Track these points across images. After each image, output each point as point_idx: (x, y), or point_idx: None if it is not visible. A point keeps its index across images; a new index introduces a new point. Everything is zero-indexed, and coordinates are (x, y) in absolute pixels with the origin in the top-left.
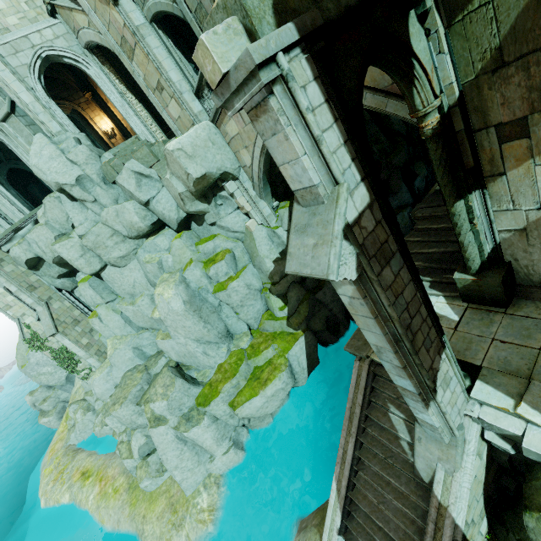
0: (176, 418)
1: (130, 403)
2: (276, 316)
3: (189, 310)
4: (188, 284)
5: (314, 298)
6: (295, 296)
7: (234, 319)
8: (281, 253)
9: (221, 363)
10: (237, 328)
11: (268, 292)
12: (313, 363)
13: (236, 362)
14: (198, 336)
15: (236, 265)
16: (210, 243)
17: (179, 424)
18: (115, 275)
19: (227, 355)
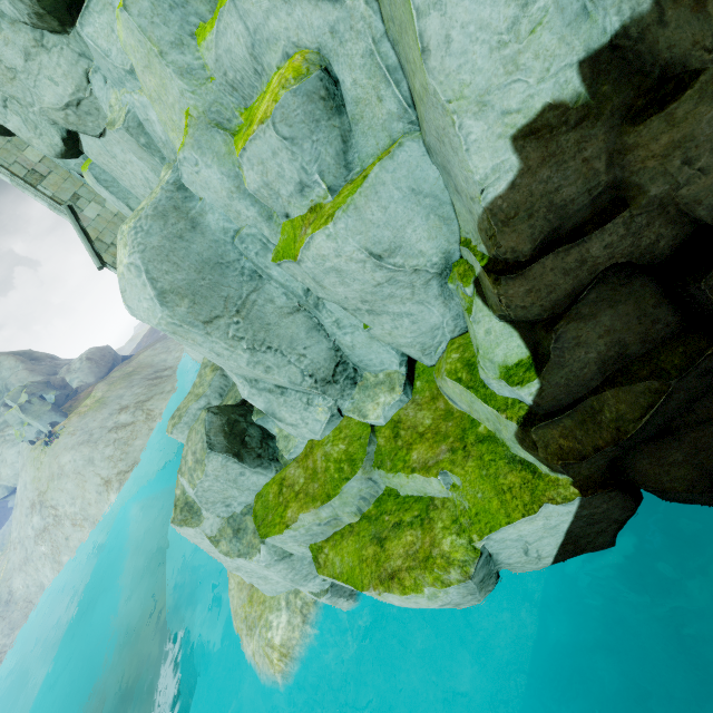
0: (217, 518)
1: (187, 428)
2: (486, 384)
3: (187, 321)
4: (194, 219)
5: (712, 369)
6: (600, 340)
7: (359, 333)
8: (597, 58)
9: (313, 443)
10: (368, 357)
11: (469, 291)
12: (583, 549)
13: (339, 463)
14: (248, 375)
15: (344, 142)
16: (229, 18)
17: (220, 535)
18: (105, 160)
19: (330, 427)
